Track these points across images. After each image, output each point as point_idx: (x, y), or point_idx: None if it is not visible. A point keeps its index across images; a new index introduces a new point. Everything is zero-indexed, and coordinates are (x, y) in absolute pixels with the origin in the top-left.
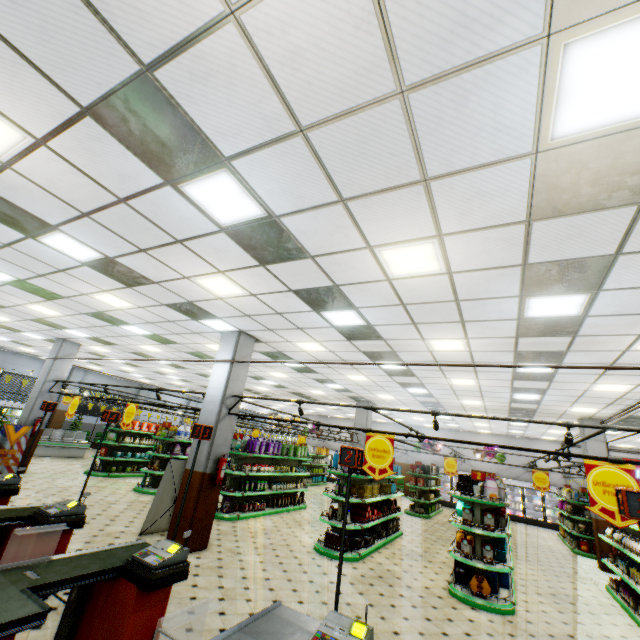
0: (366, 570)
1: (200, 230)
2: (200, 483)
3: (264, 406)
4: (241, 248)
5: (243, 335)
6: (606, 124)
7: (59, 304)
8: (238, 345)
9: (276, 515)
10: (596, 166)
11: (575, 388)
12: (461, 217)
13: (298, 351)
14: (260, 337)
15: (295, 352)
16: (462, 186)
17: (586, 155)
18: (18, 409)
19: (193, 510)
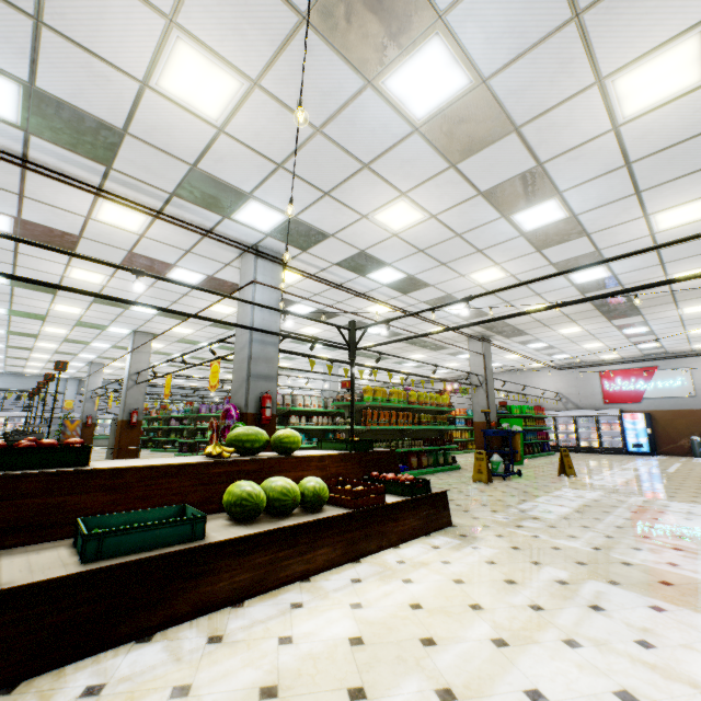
0: None
1: (8, 288)
2: (121, 426)
3: (182, 378)
4: (34, 291)
5: (139, 333)
6: (11, 226)
7: (45, 339)
8: (135, 340)
9: None
10: (40, 234)
11: (369, 316)
12: (55, 258)
13: (188, 335)
14: (151, 332)
15: (189, 336)
16: (29, 250)
17: (29, 233)
18: (109, 419)
19: (119, 441)
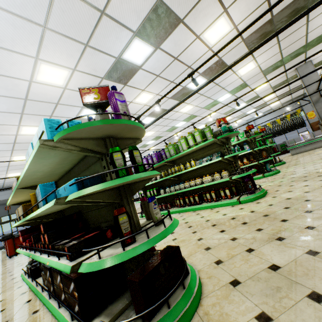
0: (1, 285)
1: None
2: None
3: None
4: None
5: None
6: None
7: None
8: None
9: (172, 215)
10: None
11: None
12: None
13: None
14: None
15: None
16: None
17: None
18: None
19: None
